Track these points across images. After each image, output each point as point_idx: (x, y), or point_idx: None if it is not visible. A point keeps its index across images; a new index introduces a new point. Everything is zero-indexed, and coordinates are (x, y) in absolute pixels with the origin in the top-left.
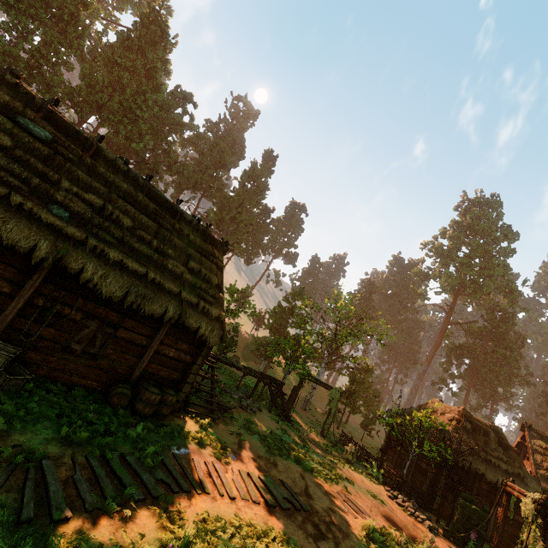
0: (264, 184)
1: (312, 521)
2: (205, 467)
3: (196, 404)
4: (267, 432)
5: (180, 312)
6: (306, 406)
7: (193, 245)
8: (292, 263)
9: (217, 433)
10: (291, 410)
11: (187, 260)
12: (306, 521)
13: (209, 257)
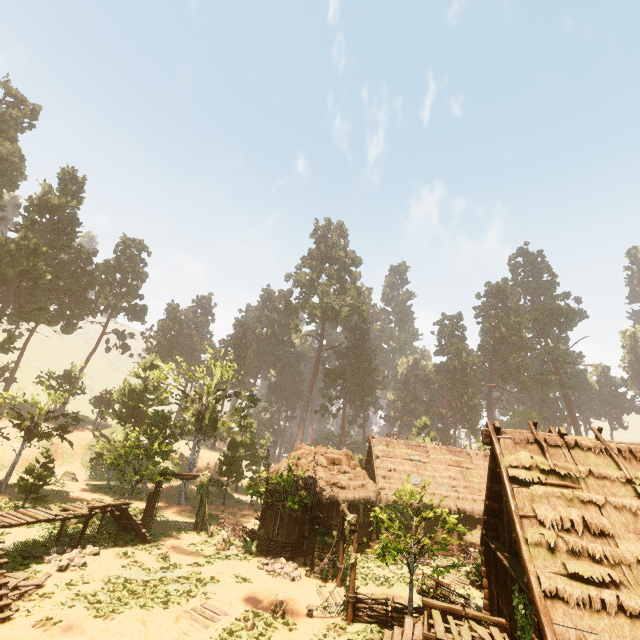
0: (70, 218)
1: None
2: None
3: None
4: (104, 583)
5: None
6: (180, 499)
7: None
8: (140, 319)
9: (11, 639)
10: (155, 519)
11: None
12: None
13: None
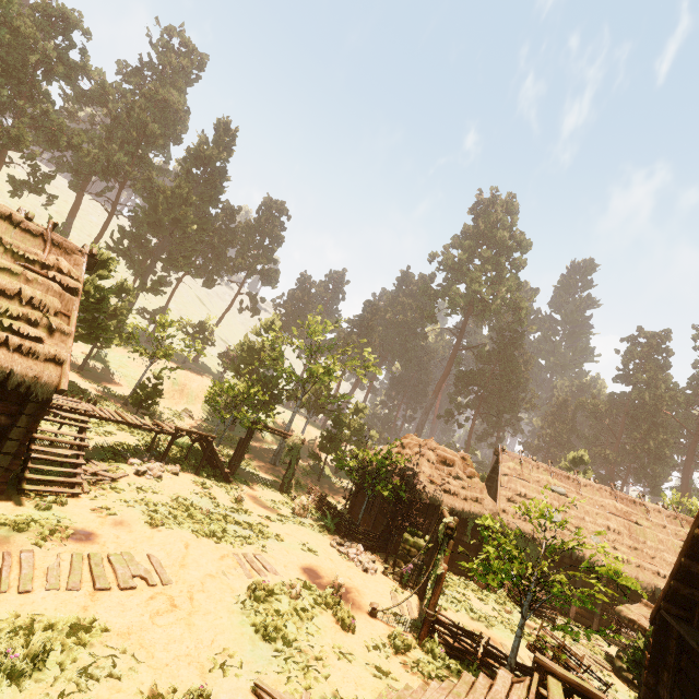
0: (219, 171)
1: (167, 594)
2: (1, 559)
3: (40, 480)
4: (171, 500)
5: None
6: (276, 460)
7: (11, 254)
8: (271, 283)
9: (69, 512)
10: (245, 468)
11: None
12: (156, 597)
13: (49, 273)
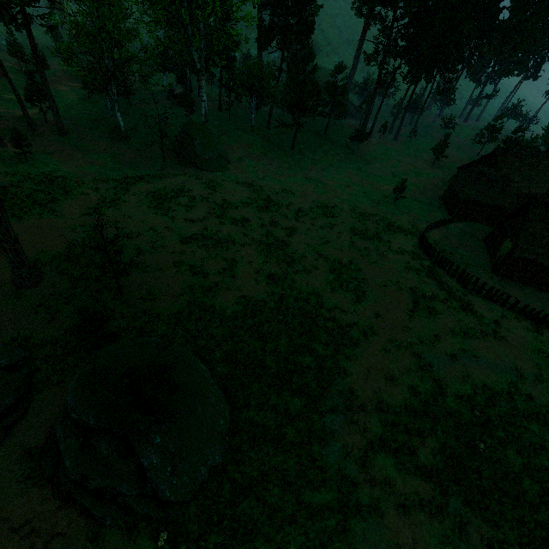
0: None
1: None
2: None
3: None
4: None
5: (546, 191)
6: None
7: (544, 165)
8: None
9: None
10: None
11: (544, 173)
12: None
13: (548, 166)
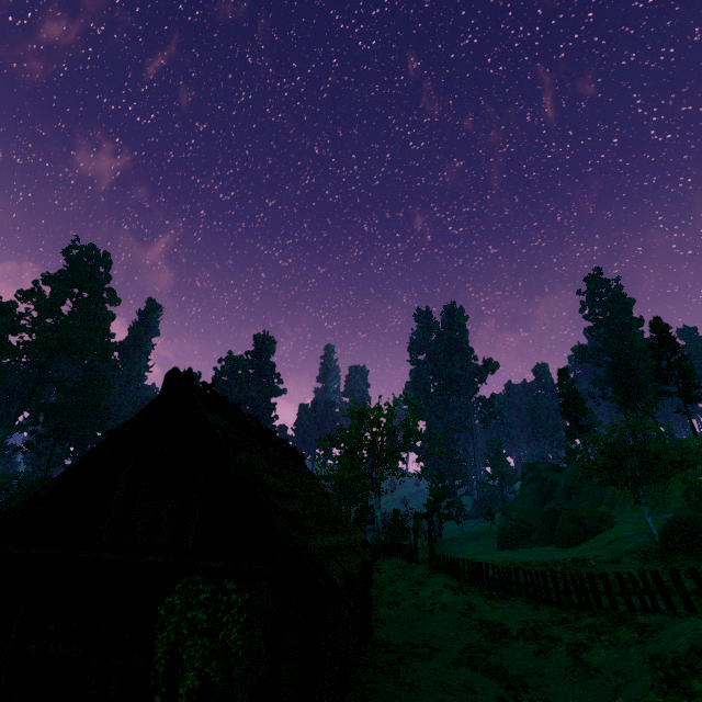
0: None
1: None
2: None
3: None
4: None
5: None
6: None
7: None
8: None
9: None
10: None
11: None
12: None
13: None
